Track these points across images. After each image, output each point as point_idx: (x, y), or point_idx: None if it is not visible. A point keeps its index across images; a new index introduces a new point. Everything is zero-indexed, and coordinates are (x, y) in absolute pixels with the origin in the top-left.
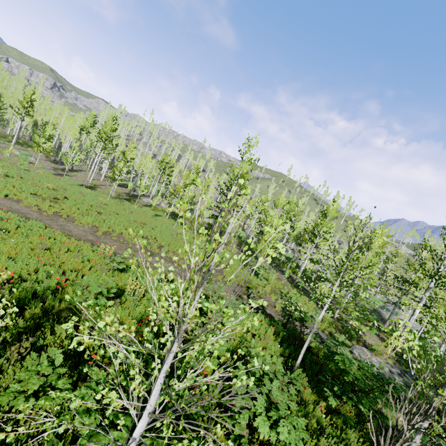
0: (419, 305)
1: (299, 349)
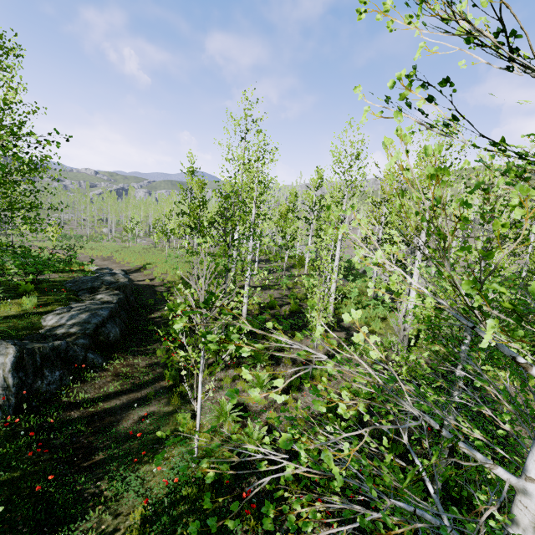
0: None
1: None
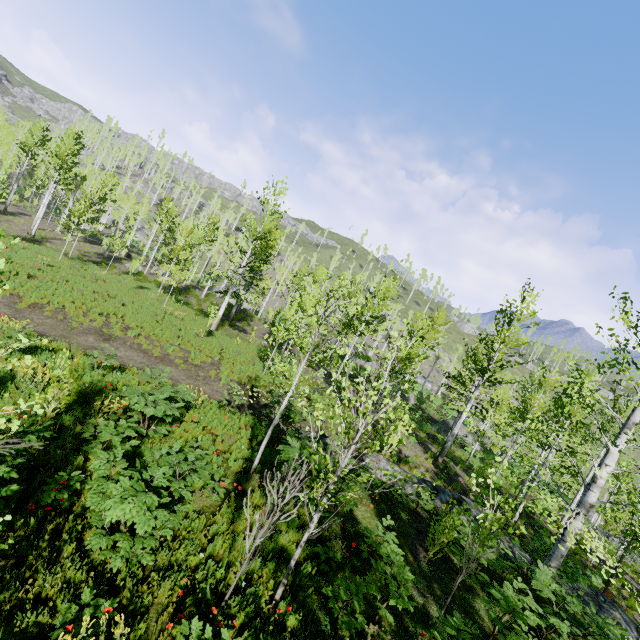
0: (465, 406)
1: (274, 452)
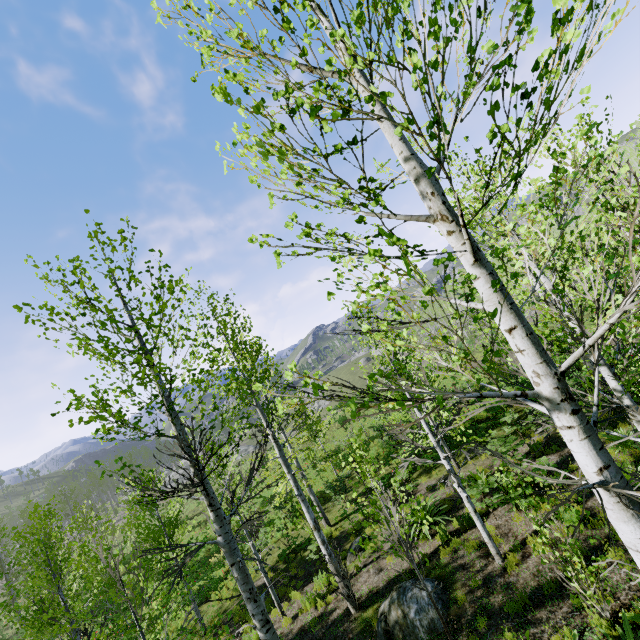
0: None
1: None
